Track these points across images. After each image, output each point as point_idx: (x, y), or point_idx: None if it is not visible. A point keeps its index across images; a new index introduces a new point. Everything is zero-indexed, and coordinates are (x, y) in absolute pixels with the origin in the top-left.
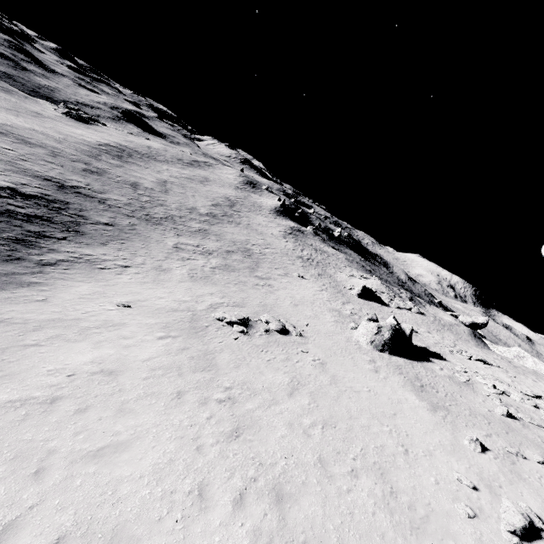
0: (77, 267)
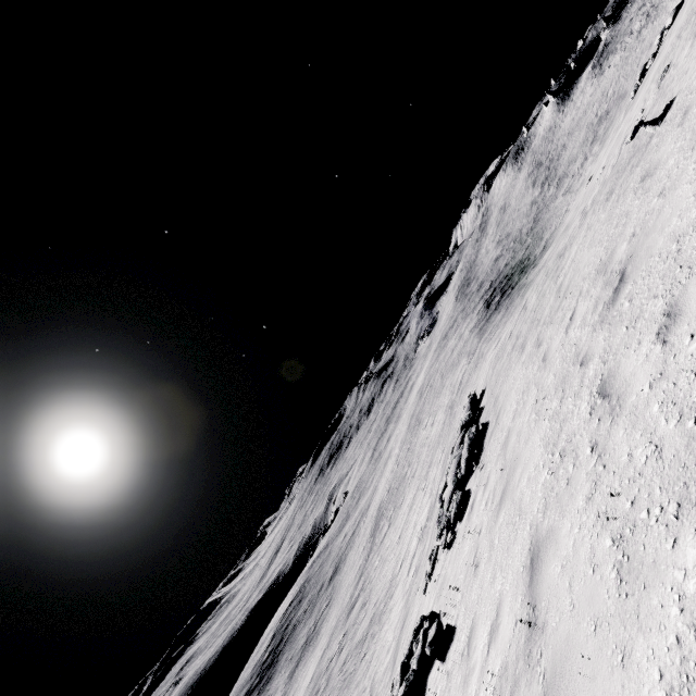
0: (552, 236)
